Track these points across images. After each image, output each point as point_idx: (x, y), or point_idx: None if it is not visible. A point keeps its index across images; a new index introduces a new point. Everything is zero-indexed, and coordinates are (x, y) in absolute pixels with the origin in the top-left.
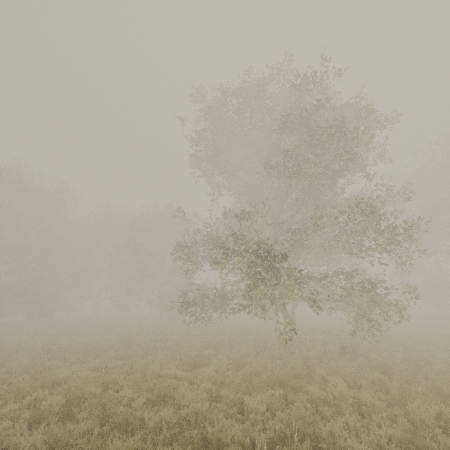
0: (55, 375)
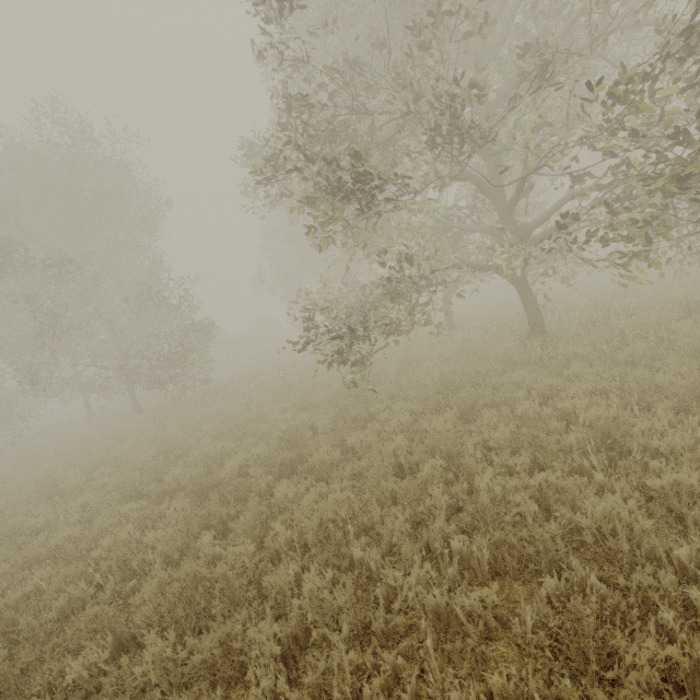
0: None
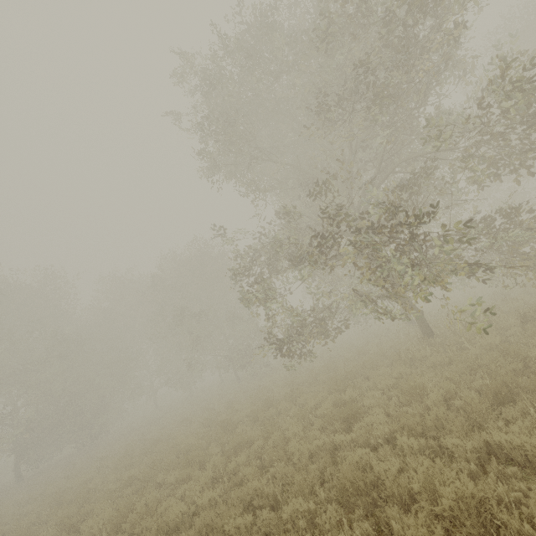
0: (165, 521)
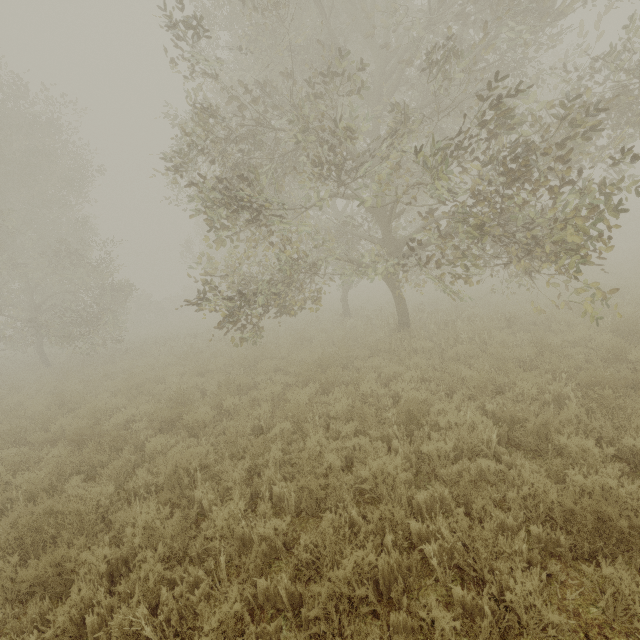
0: None
